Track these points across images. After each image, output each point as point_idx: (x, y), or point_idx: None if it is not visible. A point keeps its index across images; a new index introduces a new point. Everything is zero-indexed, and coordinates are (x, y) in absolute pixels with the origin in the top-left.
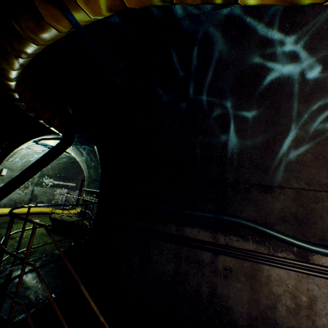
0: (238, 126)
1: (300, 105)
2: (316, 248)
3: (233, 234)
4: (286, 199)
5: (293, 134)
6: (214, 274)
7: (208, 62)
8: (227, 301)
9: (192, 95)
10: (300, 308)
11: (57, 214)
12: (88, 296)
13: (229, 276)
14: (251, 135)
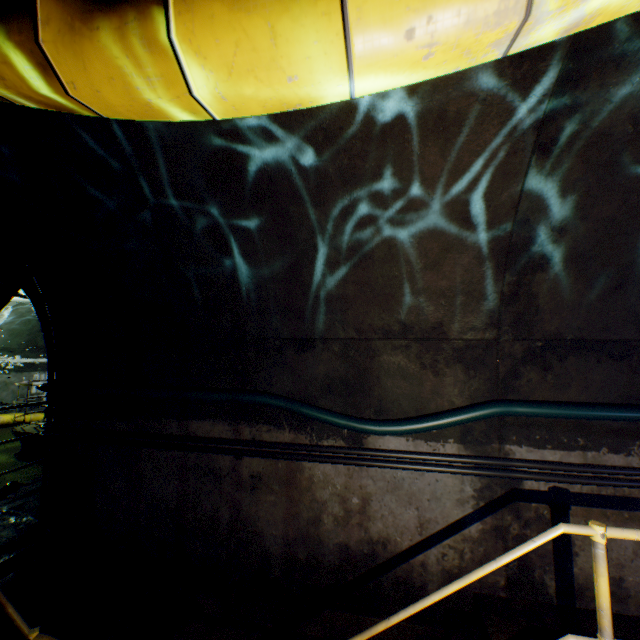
0: (242, 247)
1: (314, 210)
2: (363, 427)
3: (263, 422)
4: (333, 357)
5: (322, 254)
6: (238, 487)
7: (147, 147)
8: (257, 524)
9: (151, 200)
10: (351, 515)
11: (30, 424)
12: None
13: (259, 487)
14: (266, 259)
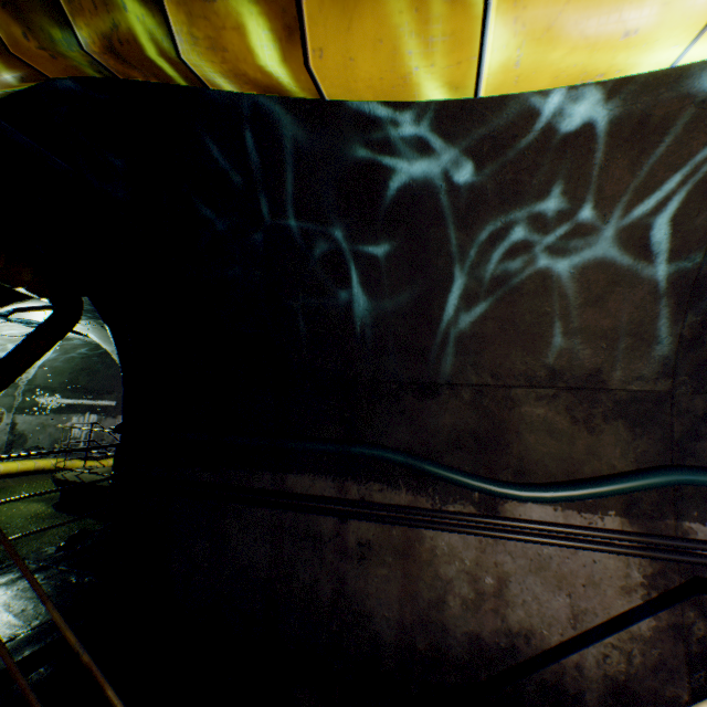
0: (363, 275)
1: (458, 234)
2: (503, 490)
3: (374, 480)
4: (461, 406)
5: (458, 285)
6: (342, 556)
7: (278, 158)
8: (365, 602)
9: (268, 219)
10: (484, 598)
11: (70, 471)
12: (60, 621)
13: (368, 557)
14: (390, 290)
